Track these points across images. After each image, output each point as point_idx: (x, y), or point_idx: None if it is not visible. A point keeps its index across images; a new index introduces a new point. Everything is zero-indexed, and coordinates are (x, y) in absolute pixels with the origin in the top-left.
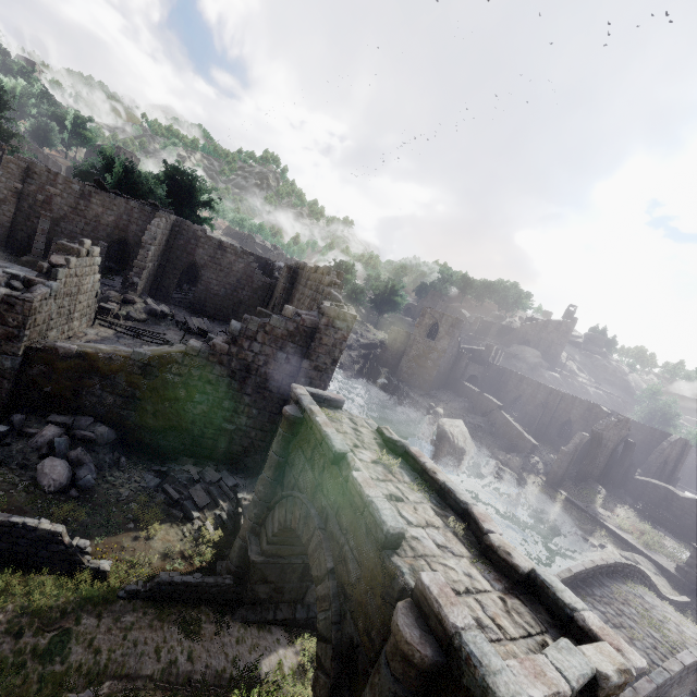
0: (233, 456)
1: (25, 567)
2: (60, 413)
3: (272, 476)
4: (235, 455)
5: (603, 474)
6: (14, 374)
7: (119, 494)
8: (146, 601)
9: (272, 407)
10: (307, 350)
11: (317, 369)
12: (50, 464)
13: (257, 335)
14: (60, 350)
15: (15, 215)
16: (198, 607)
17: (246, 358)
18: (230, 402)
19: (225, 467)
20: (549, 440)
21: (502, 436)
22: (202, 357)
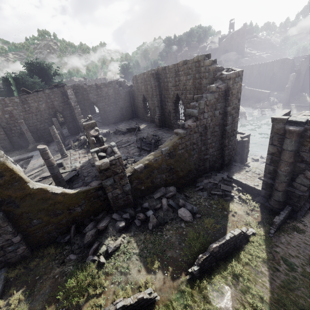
0: (211, 167)
1: (235, 249)
2: (151, 193)
3: (293, 160)
4: (212, 166)
5: (303, 87)
6: (130, 190)
7: (205, 206)
8: (276, 232)
9: (219, 138)
10: (226, 102)
11: (233, 109)
12: (182, 212)
13: (204, 109)
14: (138, 170)
15: (4, 131)
16: (287, 222)
17: (203, 123)
18: (203, 147)
19: (214, 172)
20: (267, 88)
21: (251, 98)
22: (187, 135)
